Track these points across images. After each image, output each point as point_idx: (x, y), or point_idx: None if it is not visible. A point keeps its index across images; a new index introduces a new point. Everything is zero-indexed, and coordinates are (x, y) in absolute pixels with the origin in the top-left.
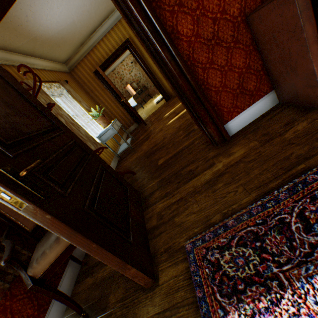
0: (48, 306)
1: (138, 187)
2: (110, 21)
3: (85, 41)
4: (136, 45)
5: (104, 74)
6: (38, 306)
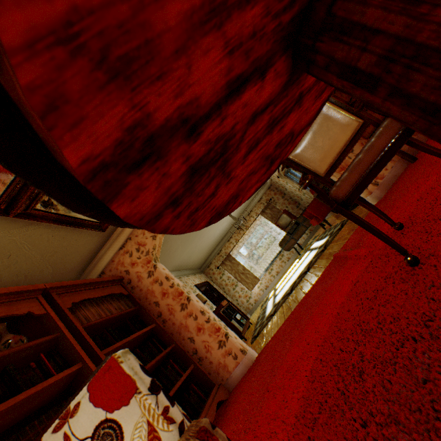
0: None
1: None
2: None
3: None
4: None
5: None
6: None
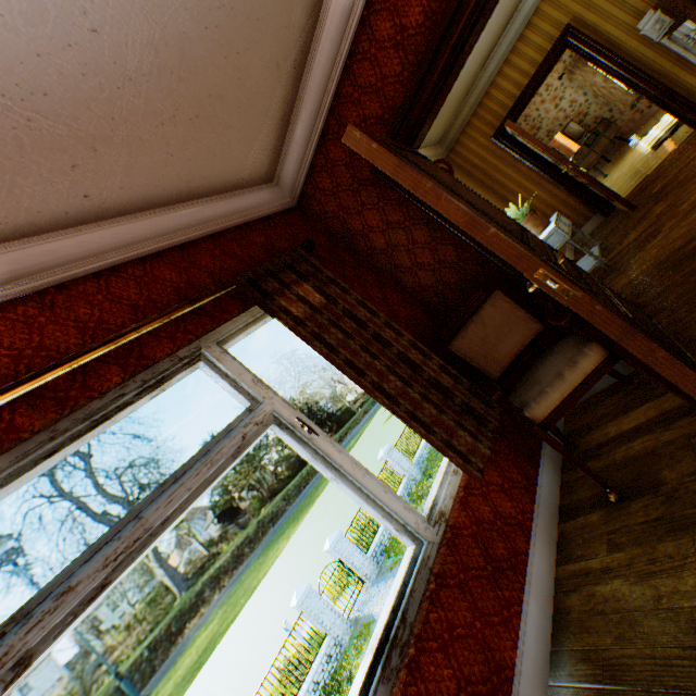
0: (534, 482)
1: (664, 325)
2: (522, 13)
3: (472, 84)
4: (590, 27)
5: (519, 130)
6: (523, 476)
